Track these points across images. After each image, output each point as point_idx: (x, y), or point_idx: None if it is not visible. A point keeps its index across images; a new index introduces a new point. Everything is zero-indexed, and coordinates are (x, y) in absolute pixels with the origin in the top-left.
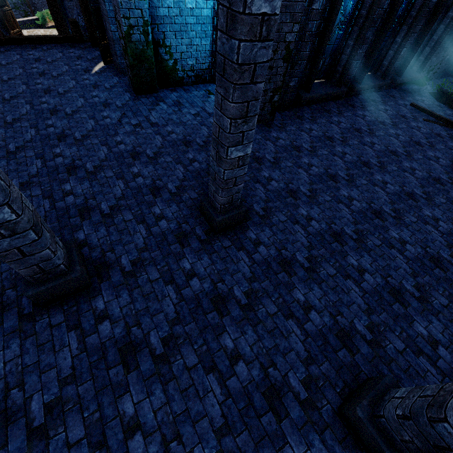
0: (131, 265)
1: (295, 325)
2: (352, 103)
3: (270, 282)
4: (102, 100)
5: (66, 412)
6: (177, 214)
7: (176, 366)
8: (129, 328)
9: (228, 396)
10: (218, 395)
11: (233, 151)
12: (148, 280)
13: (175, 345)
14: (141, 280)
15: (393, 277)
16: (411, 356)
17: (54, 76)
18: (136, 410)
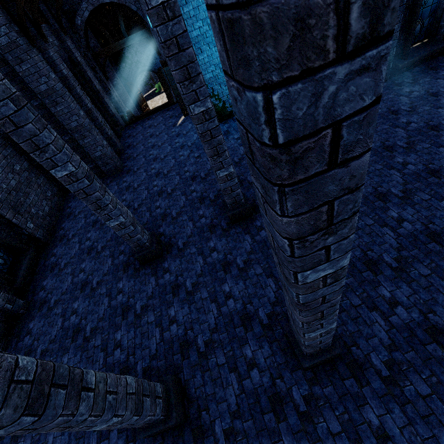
0: (182, 245)
1: (272, 282)
2: (399, 81)
3: (262, 254)
4: (180, 144)
5: (148, 310)
6: (212, 213)
7: (196, 297)
8: (177, 277)
9: (220, 315)
10: (215, 314)
11: (219, 173)
12: (190, 253)
13: (197, 287)
14: (186, 253)
15: (373, 251)
16: (364, 310)
17: (157, 135)
18: (175, 314)
